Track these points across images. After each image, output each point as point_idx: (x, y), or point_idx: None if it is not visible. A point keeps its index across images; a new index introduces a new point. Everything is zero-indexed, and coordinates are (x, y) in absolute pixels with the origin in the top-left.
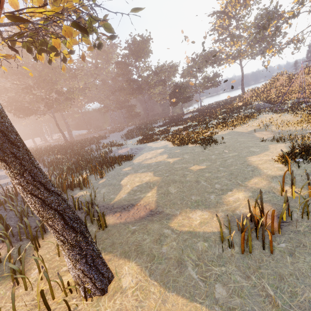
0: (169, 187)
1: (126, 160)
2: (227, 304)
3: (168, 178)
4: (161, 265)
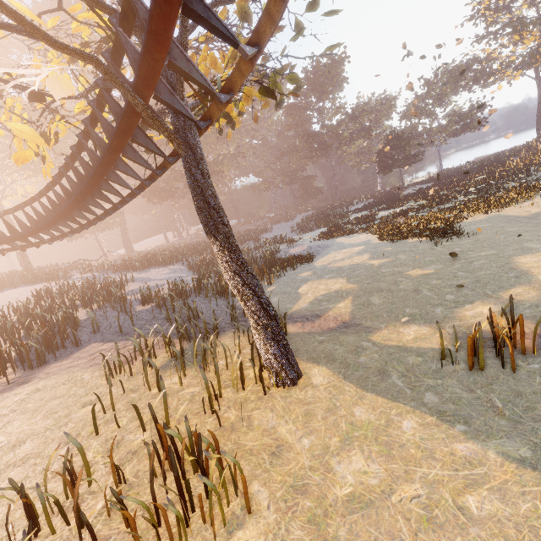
0: (371, 297)
1: (303, 262)
2: (437, 408)
3: (370, 285)
4: (358, 372)
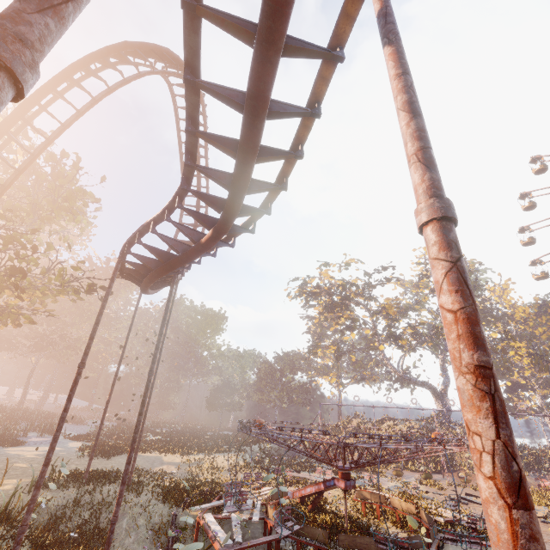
0: None
1: (4, 444)
2: None
3: None
4: None
